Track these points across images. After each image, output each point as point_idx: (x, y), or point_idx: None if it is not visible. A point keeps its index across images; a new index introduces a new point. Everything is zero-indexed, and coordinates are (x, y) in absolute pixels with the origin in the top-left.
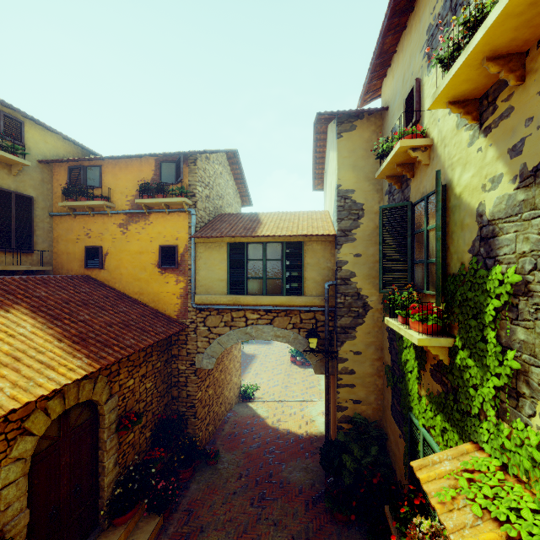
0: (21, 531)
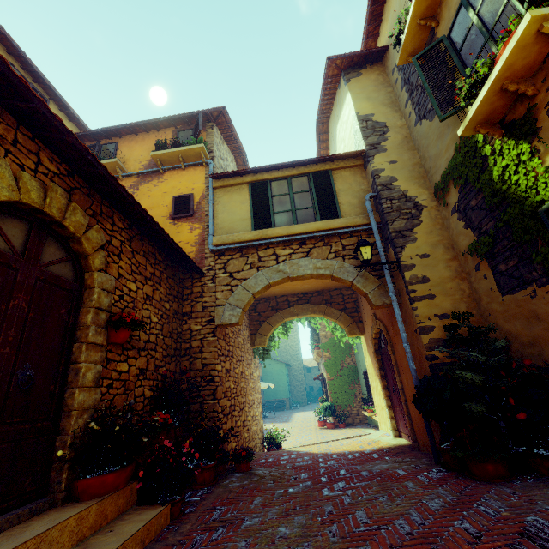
0: None
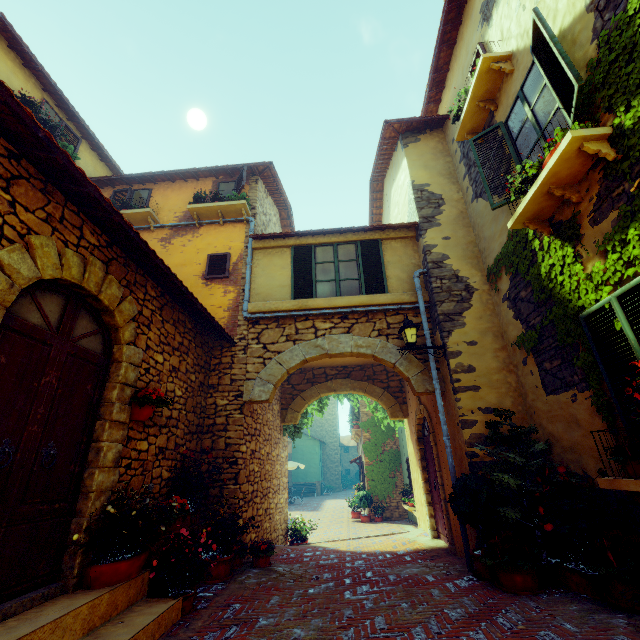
0: None
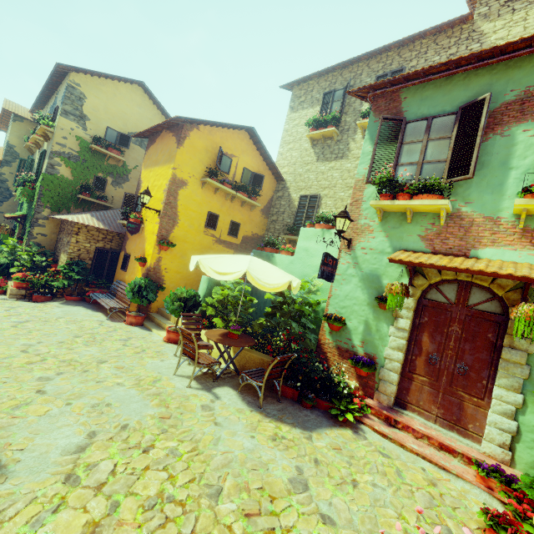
0: None
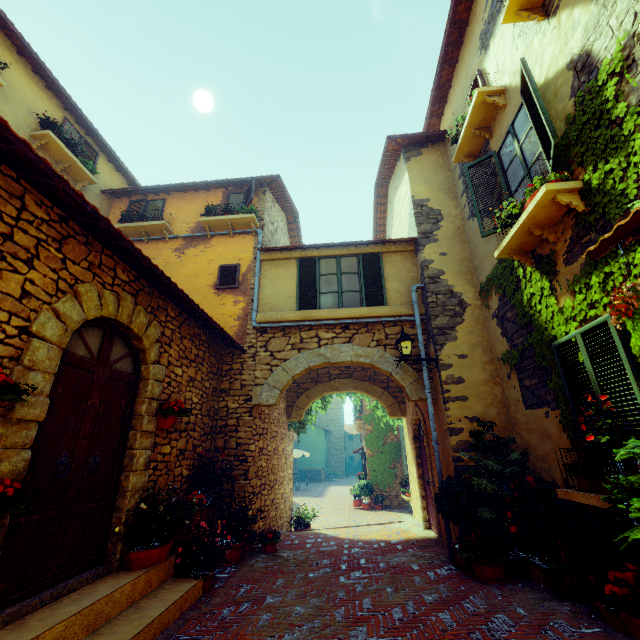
0: (29, 429)
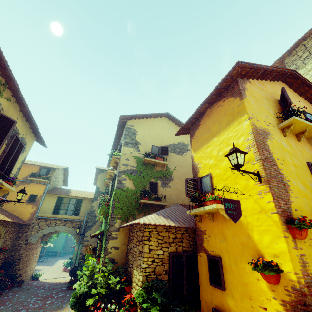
0: None
